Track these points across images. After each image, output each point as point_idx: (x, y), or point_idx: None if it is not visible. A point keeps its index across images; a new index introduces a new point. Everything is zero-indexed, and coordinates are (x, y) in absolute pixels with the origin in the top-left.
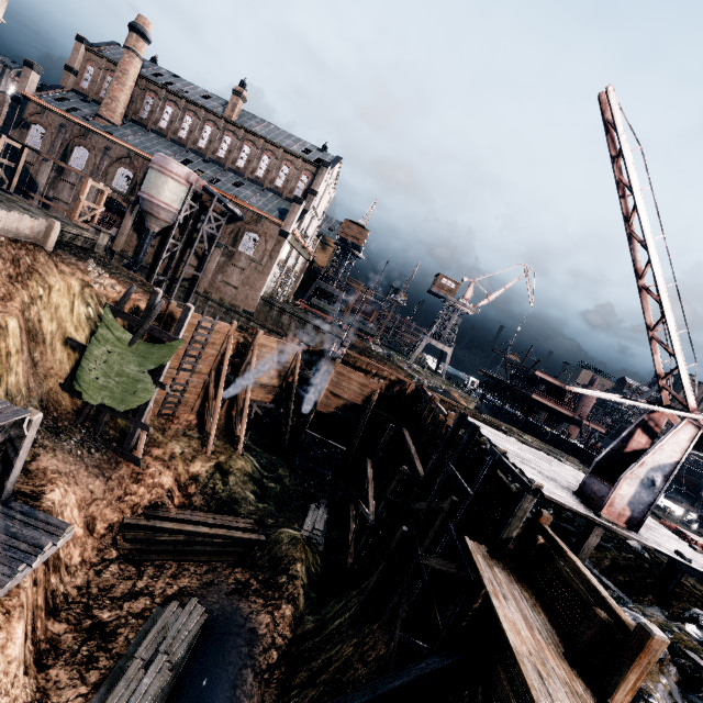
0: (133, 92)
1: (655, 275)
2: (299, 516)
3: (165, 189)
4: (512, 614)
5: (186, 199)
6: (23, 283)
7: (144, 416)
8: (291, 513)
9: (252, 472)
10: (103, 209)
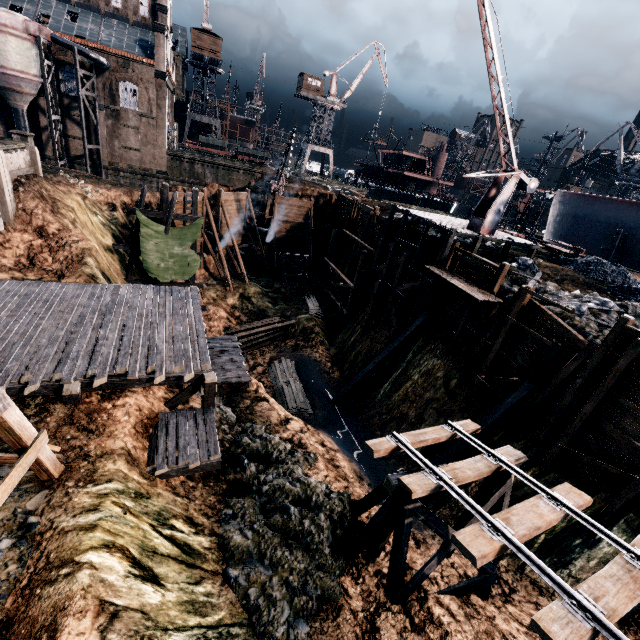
0: None
1: (502, 100)
2: (302, 305)
3: (11, 52)
4: (456, 282)
5: (42, 60)
6: (59, 214)
7: (195, 279)
8: (296, 305)
9: (261, 292)
10: None
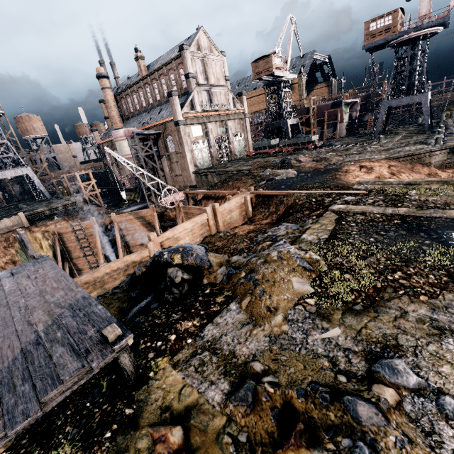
0: (119, 106)
1: None
2: None
3: (122, 148)
4: None
5: (129, 146)
6: (13, 247)
7: None
8: None
9: None
10: (94, 180)
